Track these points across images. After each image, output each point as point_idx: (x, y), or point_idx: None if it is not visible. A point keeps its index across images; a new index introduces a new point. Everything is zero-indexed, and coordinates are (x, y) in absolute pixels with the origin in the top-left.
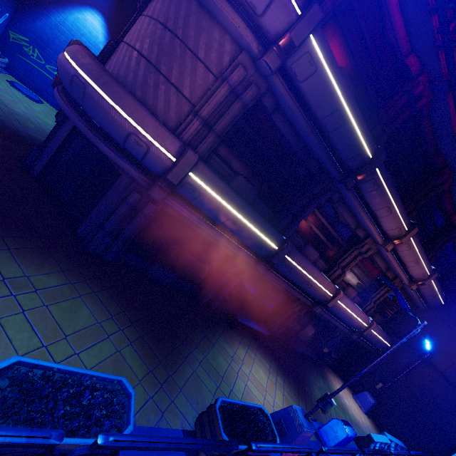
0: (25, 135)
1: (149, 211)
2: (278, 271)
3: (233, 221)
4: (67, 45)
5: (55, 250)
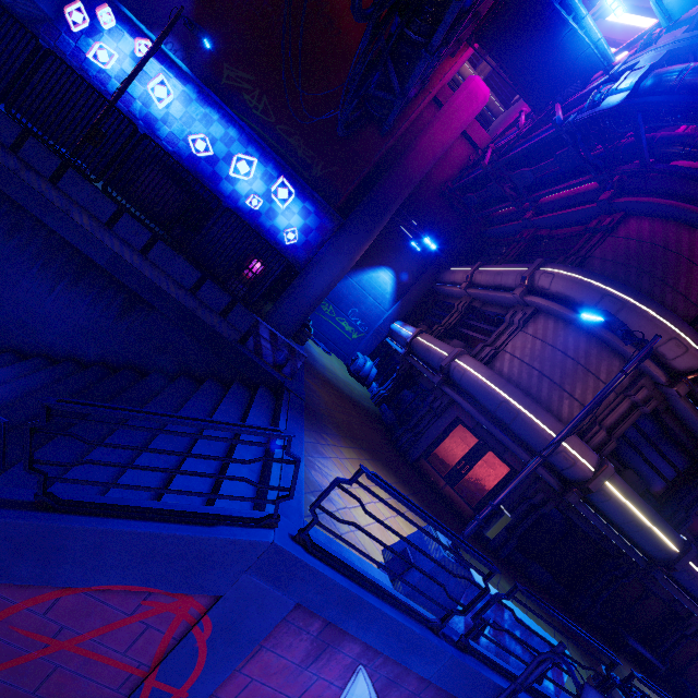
0: (366, 408)
1: (548, 509)
2: (671, 576)
3: (636, 523)
4: (454, 354)
5: (480, 550)
